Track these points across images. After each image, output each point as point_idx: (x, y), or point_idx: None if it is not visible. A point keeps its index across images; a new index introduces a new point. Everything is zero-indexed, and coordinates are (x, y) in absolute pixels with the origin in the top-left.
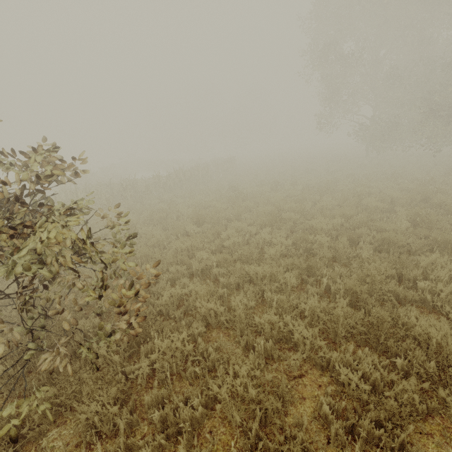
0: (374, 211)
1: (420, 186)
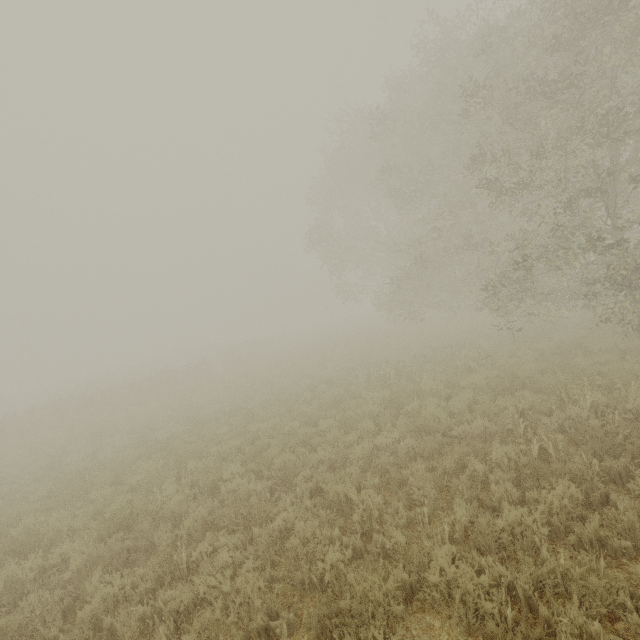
0: (240, 412)
1: (323, 376)
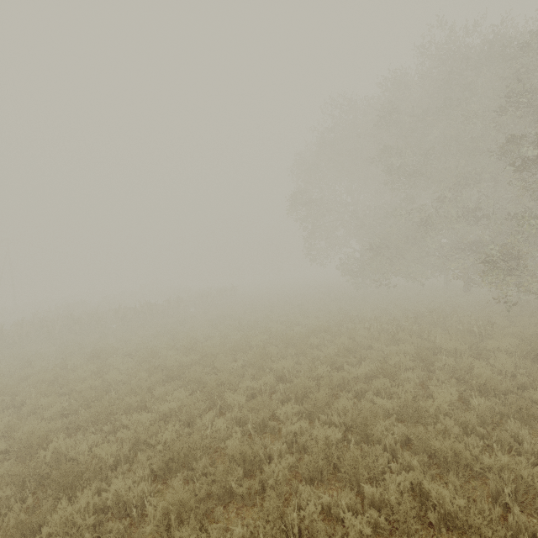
0: (246, 349)
1: (319, 325)
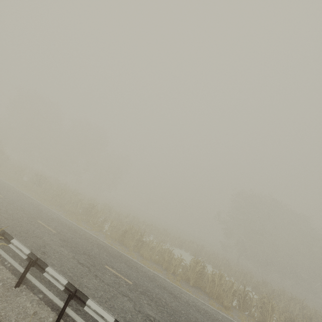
0: None
1: None
